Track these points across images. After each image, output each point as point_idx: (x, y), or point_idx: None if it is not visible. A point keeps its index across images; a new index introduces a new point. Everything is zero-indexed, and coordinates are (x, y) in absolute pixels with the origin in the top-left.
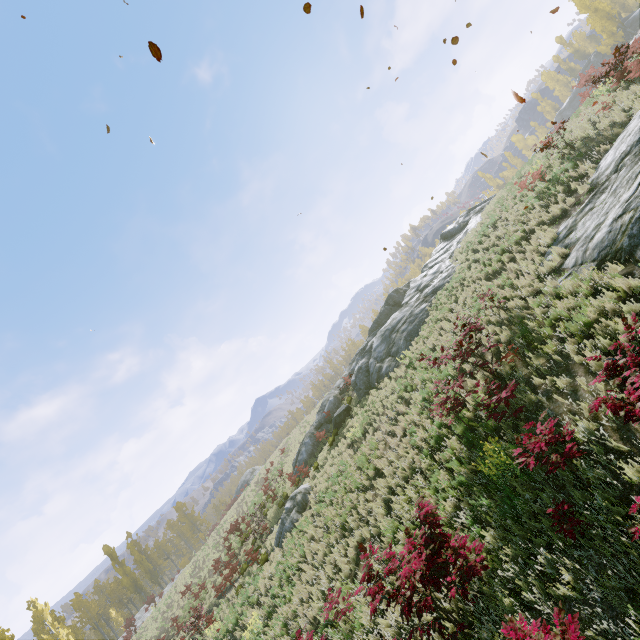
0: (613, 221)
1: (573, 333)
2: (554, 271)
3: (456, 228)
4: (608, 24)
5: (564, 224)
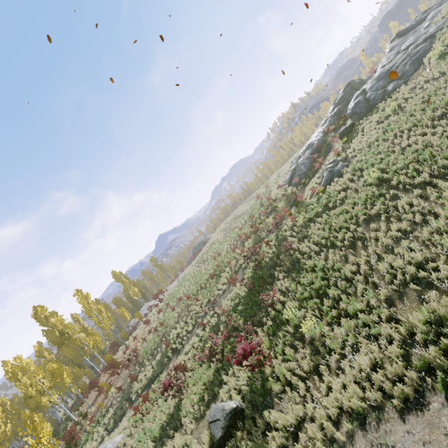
0: None
1: None
2: None
3: (414, 24)
4: None
5: None
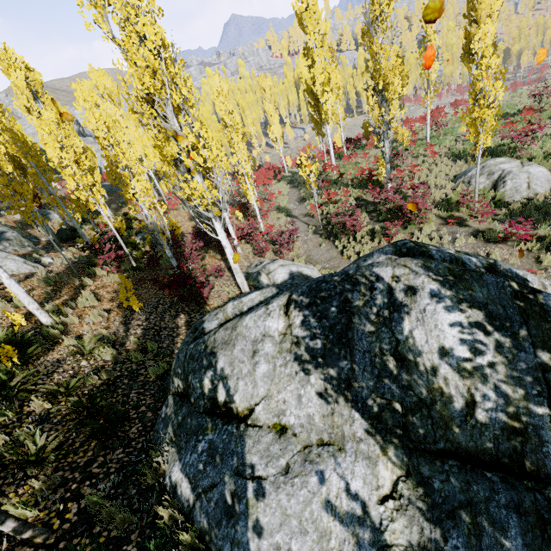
0: None
1: None
2: None
3: None
4: None
5: None
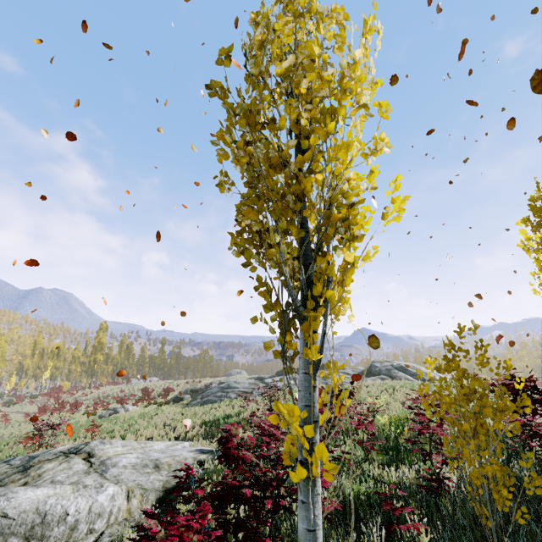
0: None
1: None
2: None
3: (373, 369)
4: None
5: None
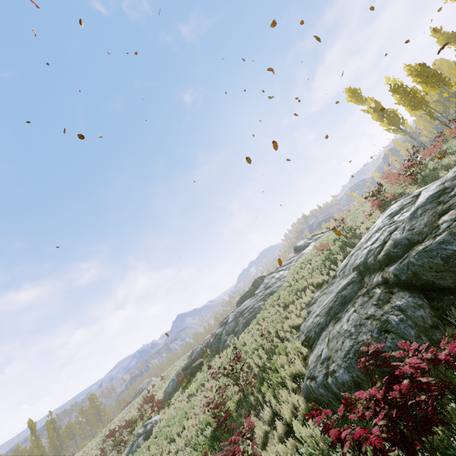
0: (315, 316)
1: (270, 386)
2: (297, 327)
3: (302, 246)
4: (427, 125)
5: (317, 293)
